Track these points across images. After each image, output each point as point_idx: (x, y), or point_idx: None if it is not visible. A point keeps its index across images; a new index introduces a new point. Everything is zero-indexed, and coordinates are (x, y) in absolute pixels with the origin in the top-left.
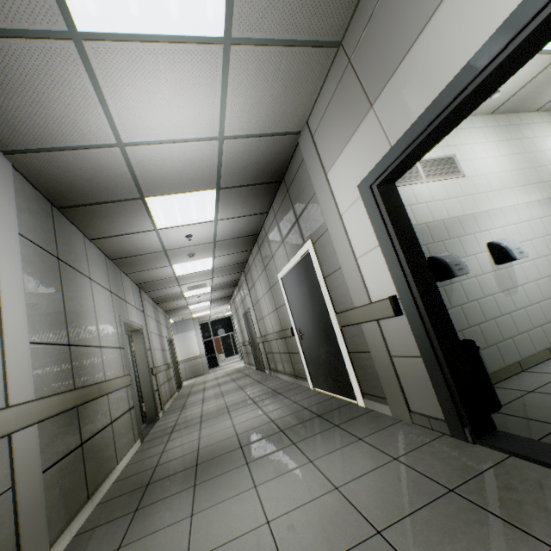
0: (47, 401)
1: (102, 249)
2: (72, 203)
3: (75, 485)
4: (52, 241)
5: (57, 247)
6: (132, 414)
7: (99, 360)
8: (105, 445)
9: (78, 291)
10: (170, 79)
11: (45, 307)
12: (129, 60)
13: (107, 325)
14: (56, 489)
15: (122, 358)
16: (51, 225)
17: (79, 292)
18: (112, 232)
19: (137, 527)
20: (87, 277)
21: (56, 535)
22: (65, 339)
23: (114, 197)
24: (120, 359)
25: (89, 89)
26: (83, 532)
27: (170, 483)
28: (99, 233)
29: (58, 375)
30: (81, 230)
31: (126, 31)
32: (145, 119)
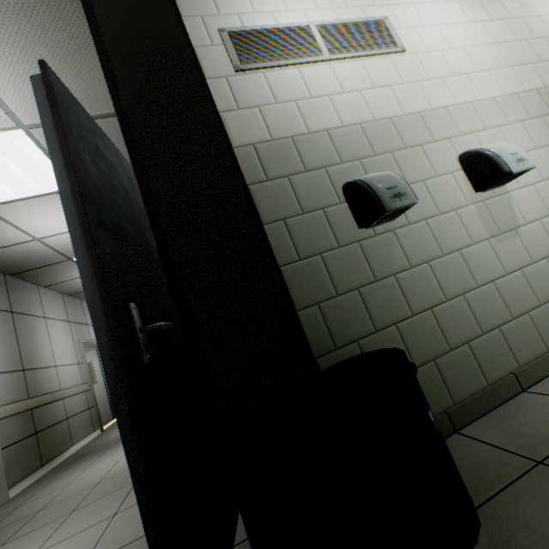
0: (3, 408)
1: (57, 290)
2: (19, 271)
3: (30, 457)
4: (6, 301)
5: (11, 304)
6: (92, 411)
7: (54, 376)
8: (60, 433)
9: (32, 330)
10: (51, 208)
11: (1, 349)
12: (20, 208)
13: (63, 348)
14: (14, 458)
15: (81, 371)
16: (4, 289)
17: (33, 330)
18: (59, 280)
19: (61, 476)
20: (42, 317)
21: (14, 483)
22: (20, 367)
23: (48, 263)
24: (79, 372)
25: (2, 223)
26: (34, 483)
27: (94, 453)
28: (49, 282)
29: (14, 391)
30: (34, 283)
31: (12, 199)
32: (47, 226)
